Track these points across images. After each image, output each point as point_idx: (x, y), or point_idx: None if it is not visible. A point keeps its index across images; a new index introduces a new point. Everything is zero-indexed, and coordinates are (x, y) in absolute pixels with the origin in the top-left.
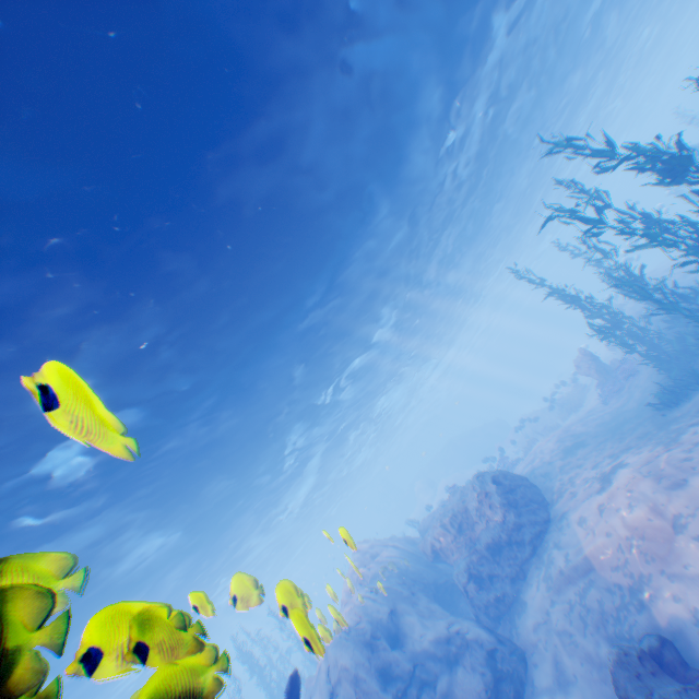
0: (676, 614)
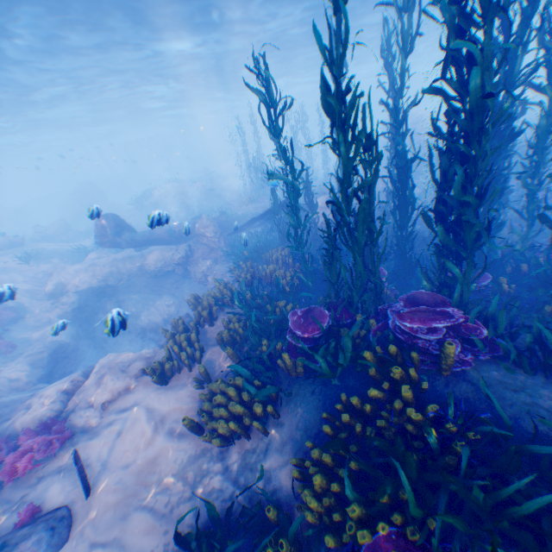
0: None
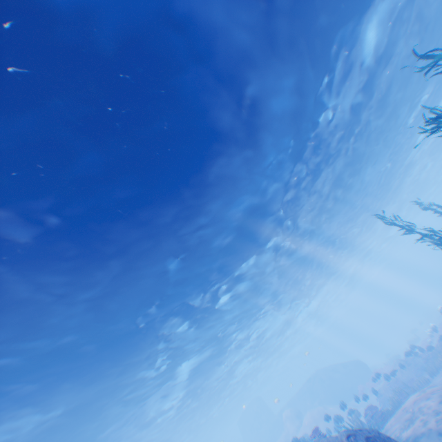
0: None
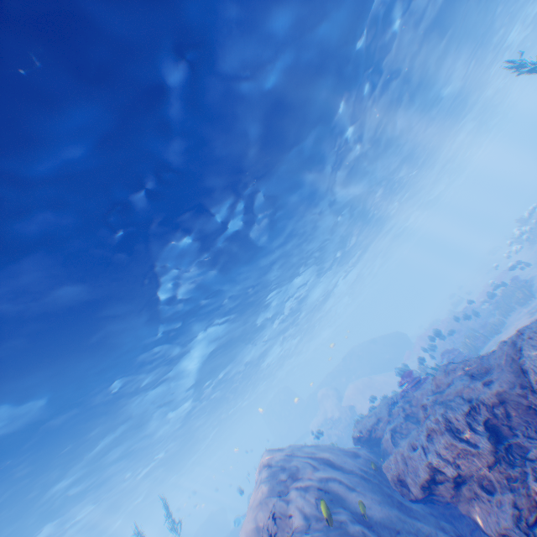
0: None
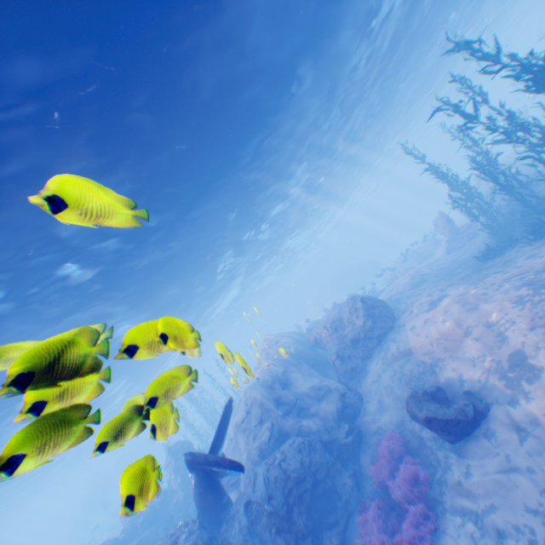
0: (450, 376)
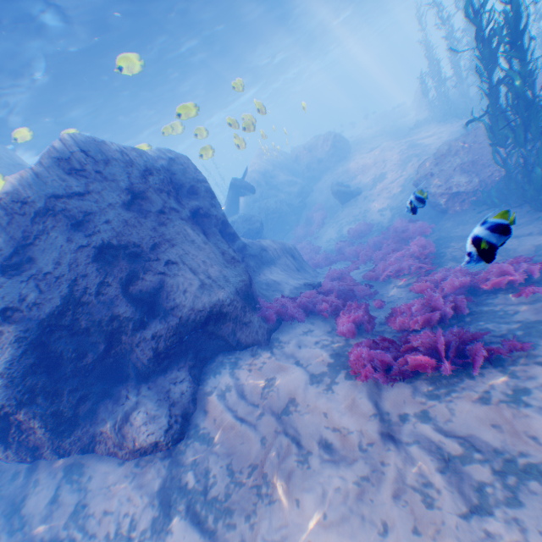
0: (356, 182)
